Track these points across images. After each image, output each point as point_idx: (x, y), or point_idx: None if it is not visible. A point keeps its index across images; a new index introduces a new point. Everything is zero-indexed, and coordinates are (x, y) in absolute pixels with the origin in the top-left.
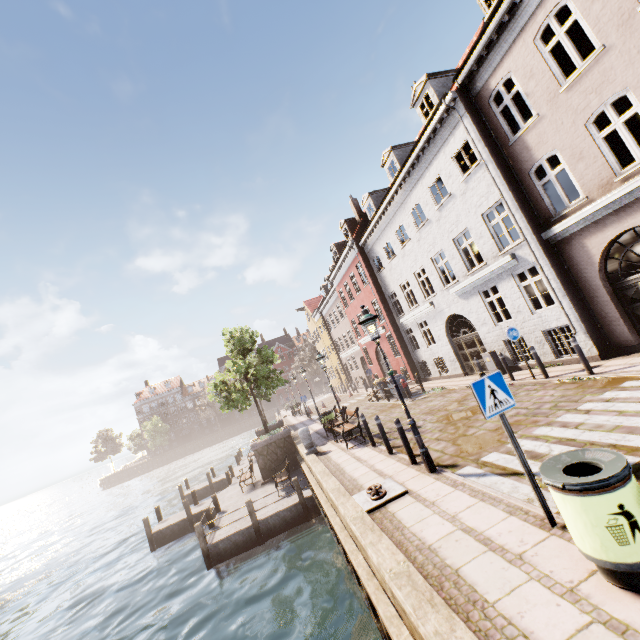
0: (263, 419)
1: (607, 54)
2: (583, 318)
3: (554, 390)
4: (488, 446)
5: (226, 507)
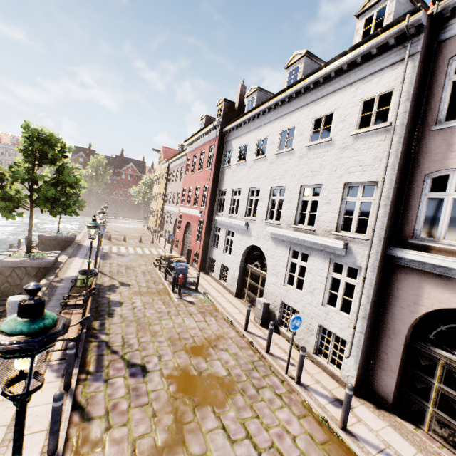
0: (30, 237)
1: None
2: (365, 348)
3: (299, 424)
4: None
5: None
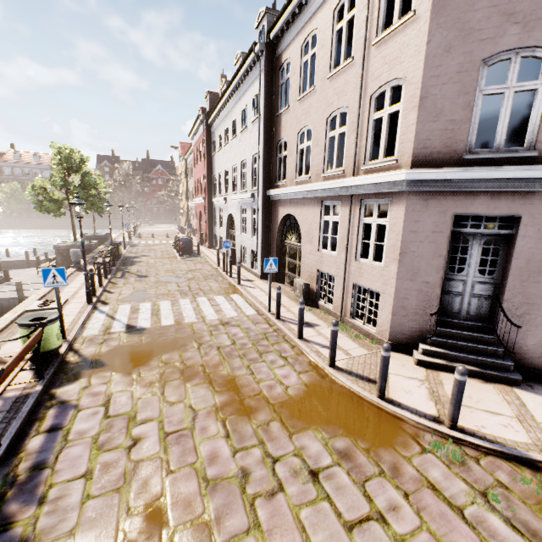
0: (74, 230)
1: (314, 94)
2: (263, 252)
3: (218, 285)
4: (136, 301)
5: (16, 281)
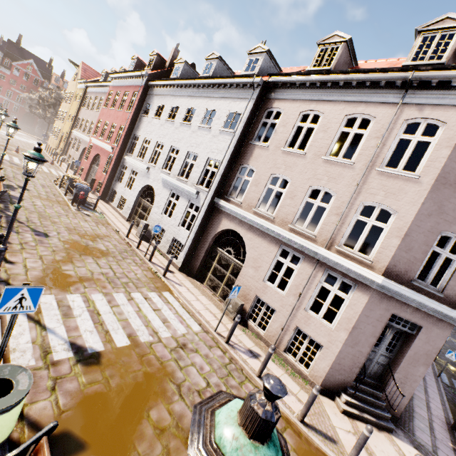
0: None
1: (303, 158)
2: (191, 248)
3: (142, 271)
4: (58, 287)
5: None
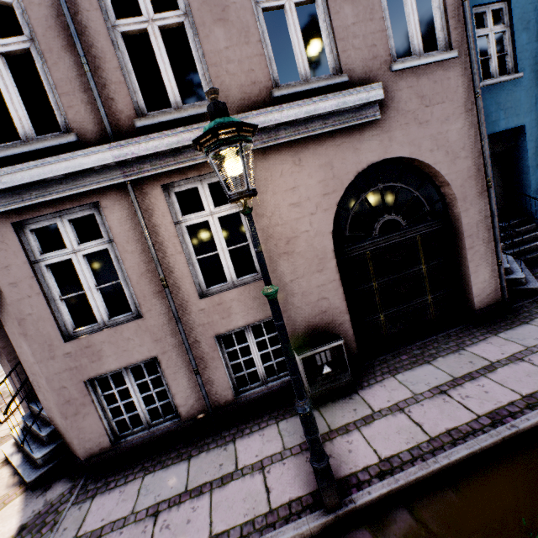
0: None
1: None
2: None
3: None
4: None
5: None
